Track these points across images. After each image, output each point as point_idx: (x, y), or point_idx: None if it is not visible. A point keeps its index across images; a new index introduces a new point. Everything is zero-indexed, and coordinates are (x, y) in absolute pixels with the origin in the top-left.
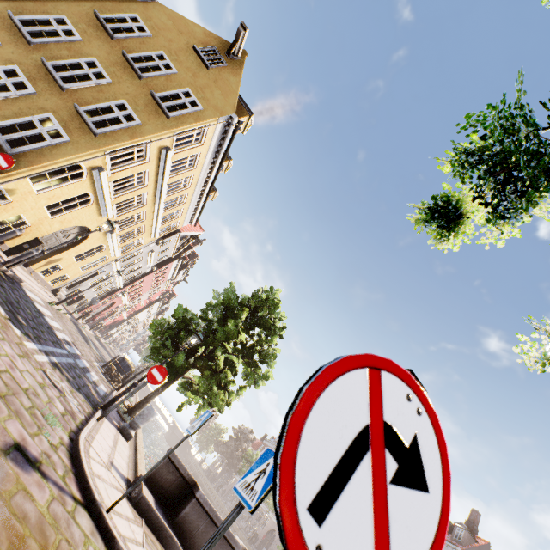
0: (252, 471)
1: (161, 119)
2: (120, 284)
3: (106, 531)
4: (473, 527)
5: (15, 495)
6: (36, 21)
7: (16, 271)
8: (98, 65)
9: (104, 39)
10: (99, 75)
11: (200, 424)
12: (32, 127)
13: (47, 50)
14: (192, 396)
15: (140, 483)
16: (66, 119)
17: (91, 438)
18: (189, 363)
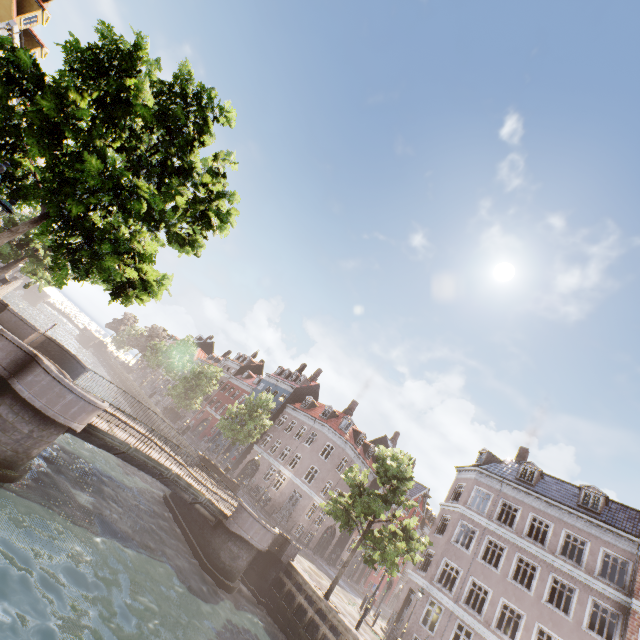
0: None
1: None
2: None
3: None
4: (314, 377)
5: None
6: None
7: None
8: None
9: None
10: None
11: None
12: None
13: None
14: (35, 278)
15: None
16: None
17: None
18: (18, 253)
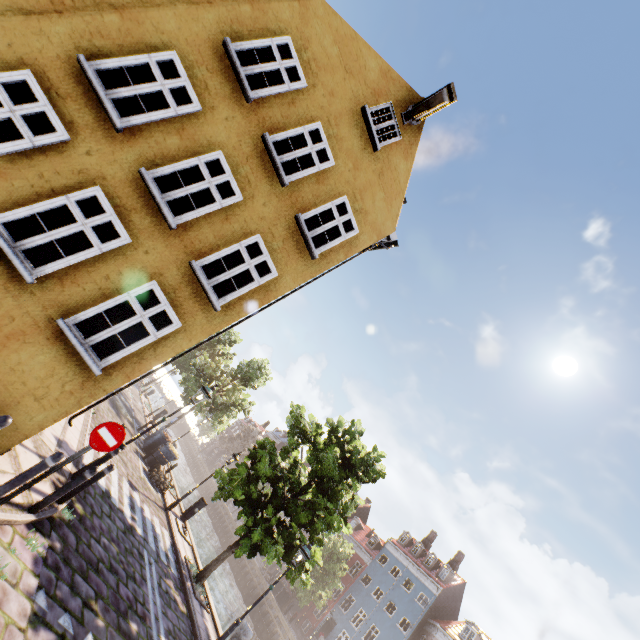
0: None
1: (303, 259)
2: None
3: None
4: (455, 566)
5: None
6: (125, 68)
7: (70, 433)
8: (225, 167)
9: (235, 102)
10: (224, 185)
11: None
12: (126, 310)
13: (145, 138)
14: None
15: None
16: (175, 284)
17: None
18: (275, 540)
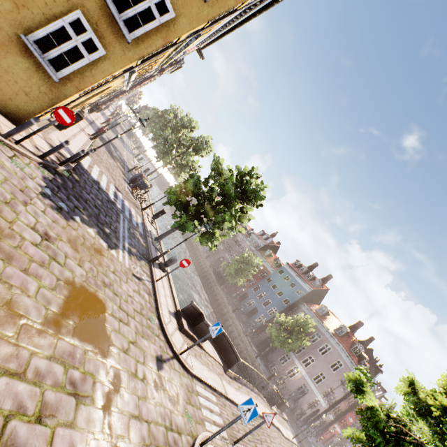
0: (245, 404)
1: (196, 2)
2: (126, 90)
3: (182, 363)
4: (325, 281)
5: (167, 385)
6: None
7: (71, 145)
8: None
9: None
10: None
11: (217, 333)
12: (65, 35)
13: None
14: None
15: (181, 318)
16: (95, 15)
17: (161, 307)
18: (195, 225)
